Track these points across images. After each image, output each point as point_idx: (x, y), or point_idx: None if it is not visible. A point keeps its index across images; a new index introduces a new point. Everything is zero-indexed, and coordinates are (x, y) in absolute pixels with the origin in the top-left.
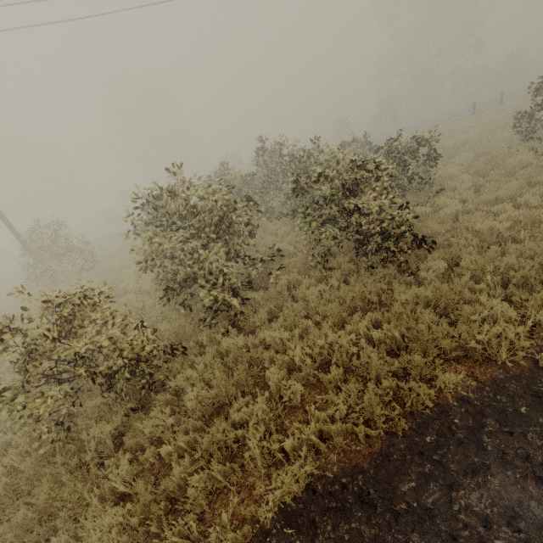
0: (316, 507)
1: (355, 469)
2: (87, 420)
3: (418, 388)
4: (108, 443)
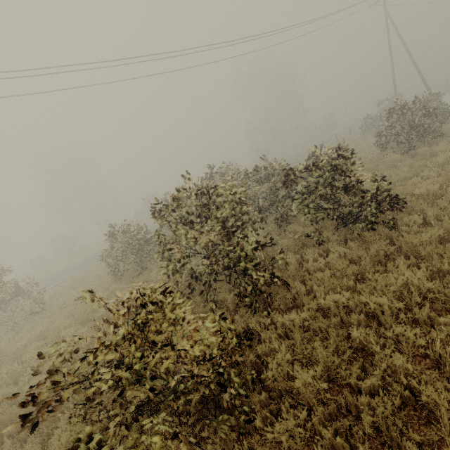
0: None
1: None
2: None
3: None
4: None
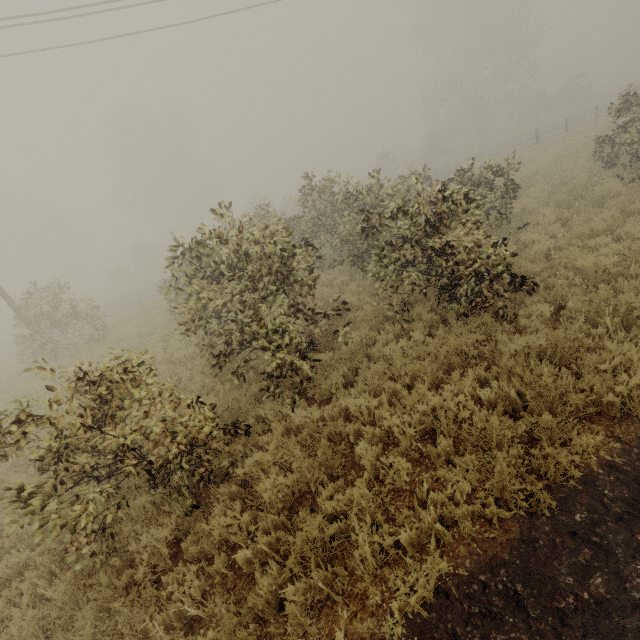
0: (453, 615)
1: (493, 562)
2: (134, 525)
3: (558, 454)
4: (164, 553)
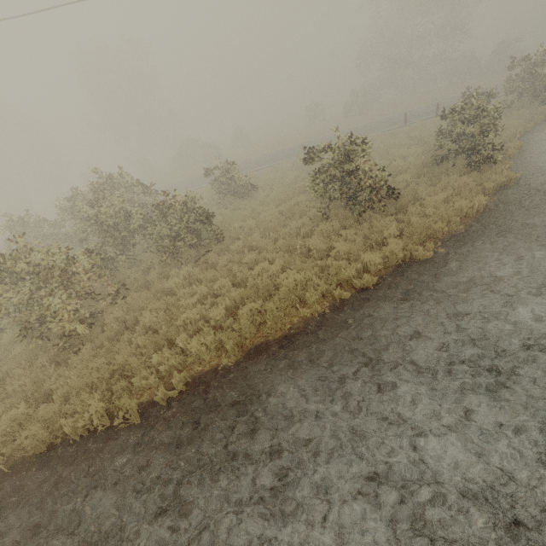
0: None
1: None
2: None
3: None
4: None
